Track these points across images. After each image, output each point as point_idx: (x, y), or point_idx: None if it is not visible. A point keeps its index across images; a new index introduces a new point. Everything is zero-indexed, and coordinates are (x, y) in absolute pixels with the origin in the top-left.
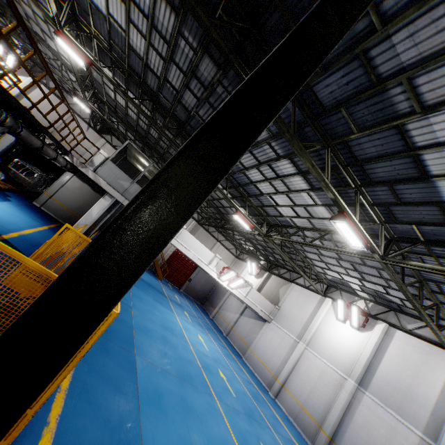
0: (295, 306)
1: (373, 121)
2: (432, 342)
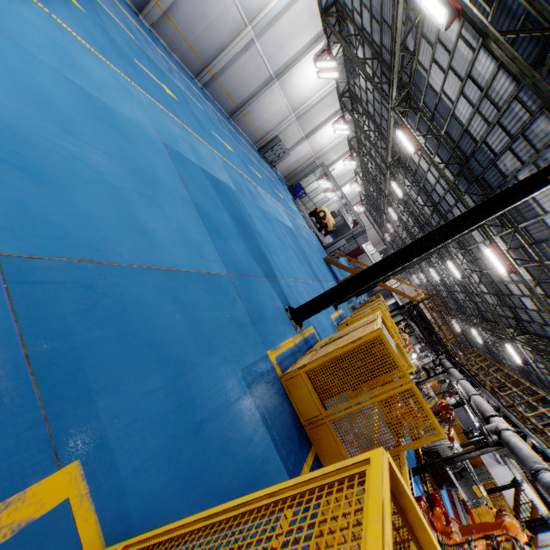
0: None
1: None
2: None
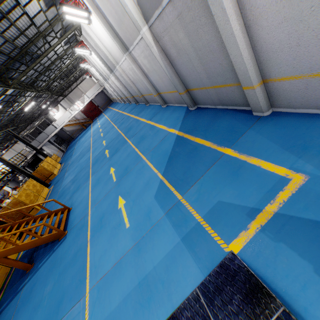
0: (95, 75)
1: None
2: None
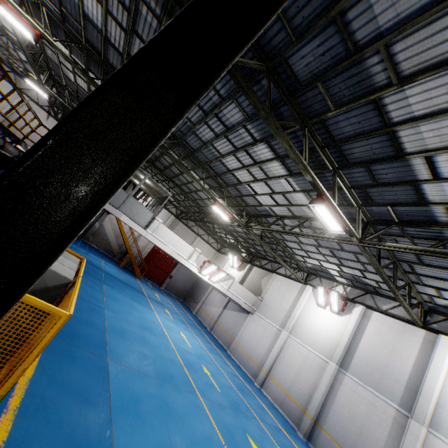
0: (278, 296)
1: (350, 96)
2: (405, 320)
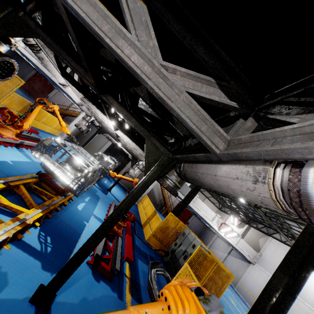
0: (275, 256)
1: None
2: None
